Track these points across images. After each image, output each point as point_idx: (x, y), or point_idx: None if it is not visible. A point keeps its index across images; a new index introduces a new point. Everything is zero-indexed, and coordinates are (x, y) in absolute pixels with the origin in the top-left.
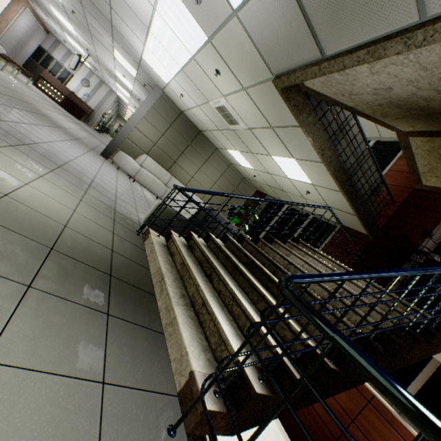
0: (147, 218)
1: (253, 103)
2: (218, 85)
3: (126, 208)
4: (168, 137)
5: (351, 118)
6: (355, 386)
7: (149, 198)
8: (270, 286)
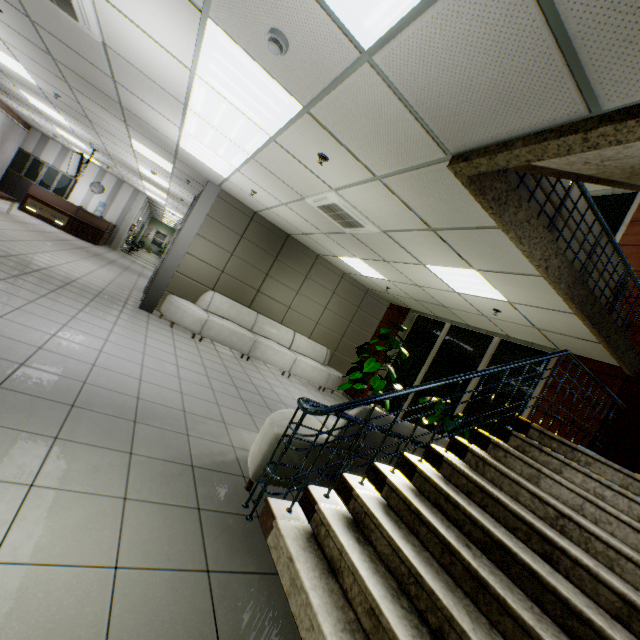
0: (256, 468)
1: (396, 196)
2: (323, 175)
3: (208, 436)
4: (241, 256)
5: (570, 187)
6: None
7: (232, 366)
8: (579, 632)
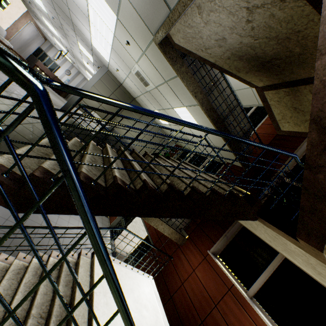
0: None
1: (151, 63)
2: (132, 54)
3: None
4: None
5: (221, 77)
6: (156, 217)
7: None
8: (127, 166)
